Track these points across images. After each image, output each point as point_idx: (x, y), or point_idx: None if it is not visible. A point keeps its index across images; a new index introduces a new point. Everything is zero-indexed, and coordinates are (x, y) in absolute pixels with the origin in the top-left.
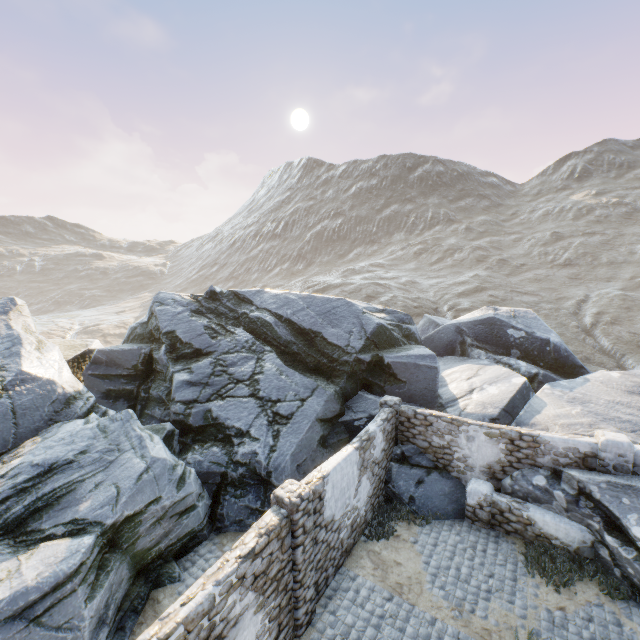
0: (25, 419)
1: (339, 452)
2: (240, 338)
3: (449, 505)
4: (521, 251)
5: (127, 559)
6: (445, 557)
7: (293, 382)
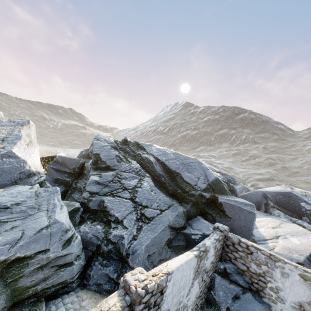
0: (0, 177)
1: (182, 255)
2: (133, 165)
3: None
4: (296, 165)
5: (7, 291)
6: None
7: (158, 198)
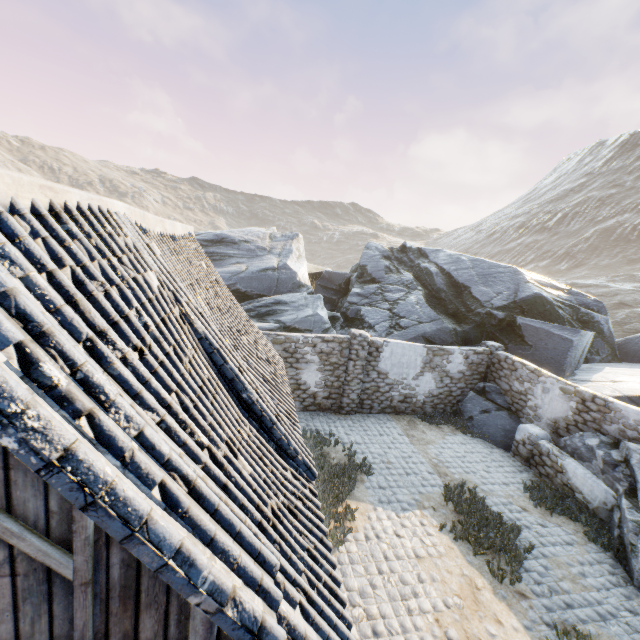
0: (280, 285)
1: (410, 342)
2: (404, 278)
3: (502, 437)
4: None
5: None
6: (462, 449)
7: (422, 311)
